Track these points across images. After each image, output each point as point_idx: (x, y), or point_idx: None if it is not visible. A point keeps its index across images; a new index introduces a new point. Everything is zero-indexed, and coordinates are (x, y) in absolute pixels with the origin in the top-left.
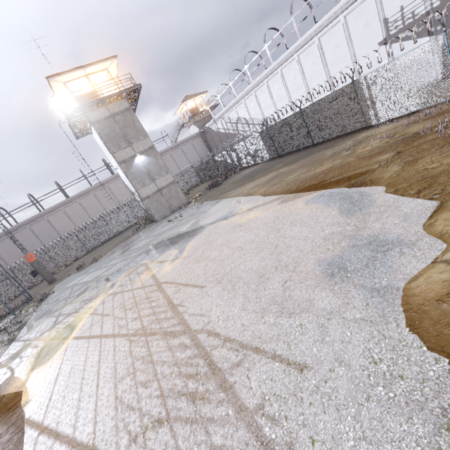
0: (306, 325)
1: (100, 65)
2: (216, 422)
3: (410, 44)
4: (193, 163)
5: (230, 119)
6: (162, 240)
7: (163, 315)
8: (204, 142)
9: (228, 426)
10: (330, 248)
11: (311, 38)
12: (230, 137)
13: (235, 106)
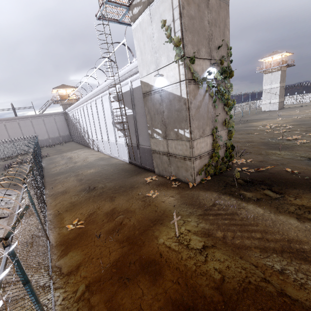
0: None
1: None
2: None
3: (120, 133)
4: (49, 131)
5: (74, 115)
6: None
7: None
8: (66, 120)
9: None
10: None
11: (93, 97)
12: (74, 125)
13: (74, 109)
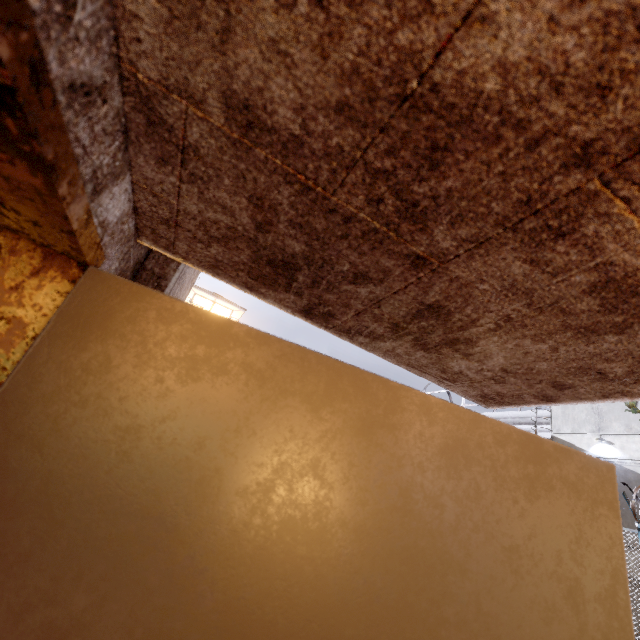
0: None
1: (230, 305)
2: None
3: None
4: None
5: None
6: None
7: None
8: None
9: None
10: None
11: None
12: None
13: None
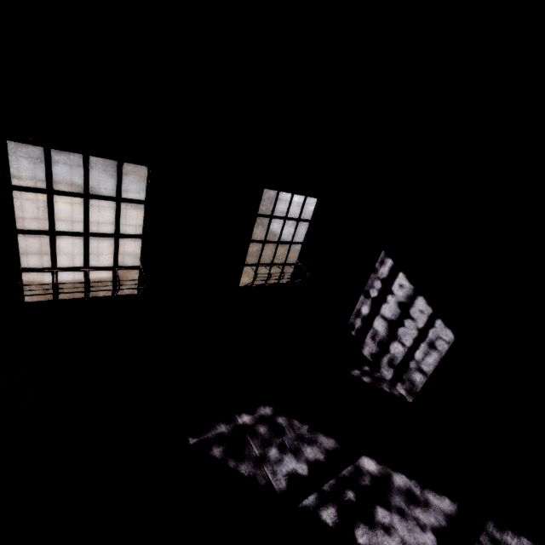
0: (90, 258)
1: None
2: (29, 257)
3: None
4: None
5: None
6: (77, 183)
7: (34, 223)
8: None
9: (33, 259)
10: (137, 249)
11: None
12: None
13: None
